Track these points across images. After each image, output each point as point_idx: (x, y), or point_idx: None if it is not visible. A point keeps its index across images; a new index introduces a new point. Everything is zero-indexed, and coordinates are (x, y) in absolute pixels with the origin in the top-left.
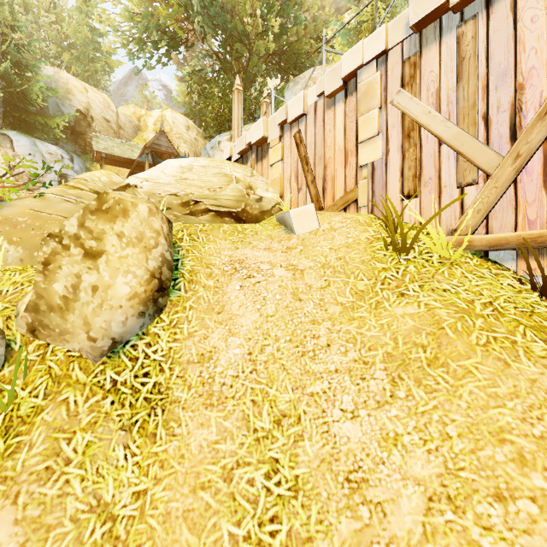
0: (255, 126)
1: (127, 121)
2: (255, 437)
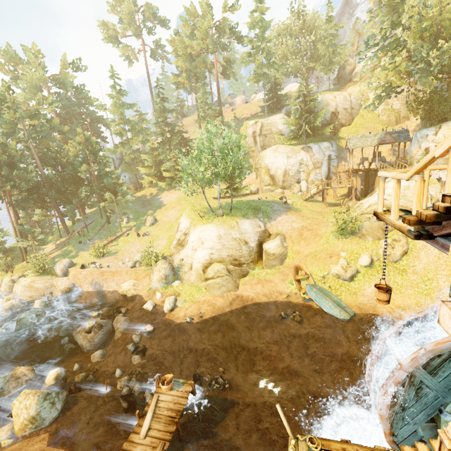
0: (444, 174)
1: (356, 101)
2: (423, 280)
